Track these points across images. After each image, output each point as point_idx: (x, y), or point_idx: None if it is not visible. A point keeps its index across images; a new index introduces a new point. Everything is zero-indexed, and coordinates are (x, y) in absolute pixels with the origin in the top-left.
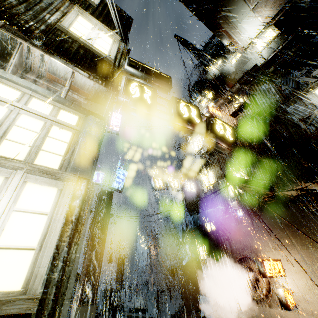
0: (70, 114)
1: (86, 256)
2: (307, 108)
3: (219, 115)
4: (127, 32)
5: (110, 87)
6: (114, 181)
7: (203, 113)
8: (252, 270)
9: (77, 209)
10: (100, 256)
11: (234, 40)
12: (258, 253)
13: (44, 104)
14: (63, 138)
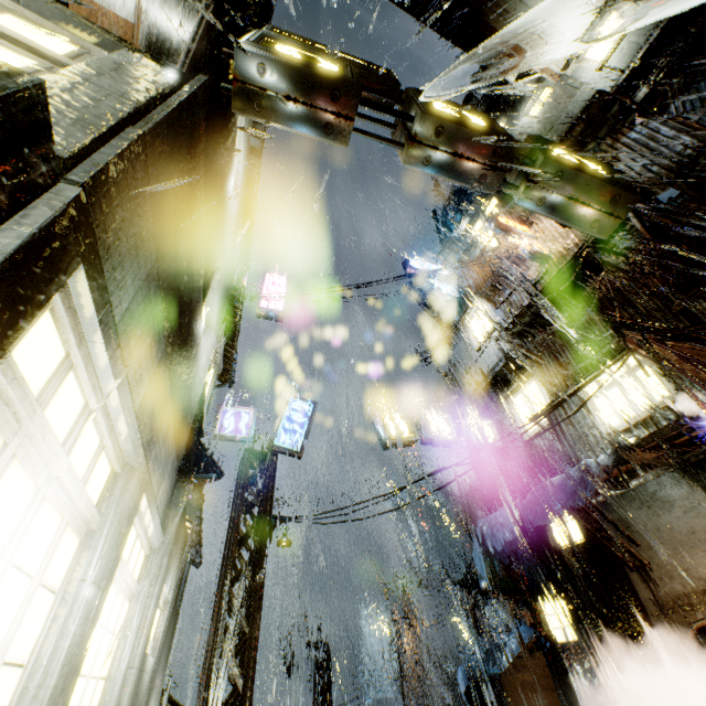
0: (44, 32)
1: (208, 649)
2: None
3: (528, 233)
4: None
5: None
6: (279, 429)
7: (482, 247)
8: None
9: None
10: (247, 646)
11: (531, 58)
12: None
13: None
14: None
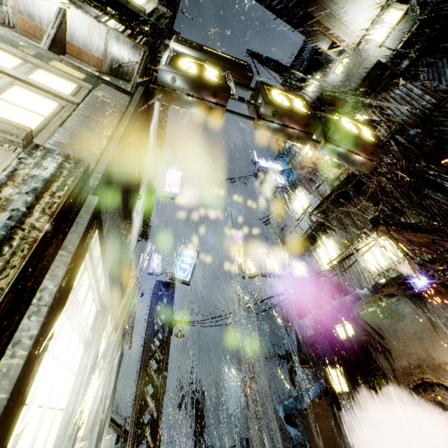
0: (59, 78)
1: (136, 395)
2: None
3: None
4: (171, 1)
5: (138, 40)
6: (177, 267)
7: (303, 155)
8: (442, 408)
9: (18, 207)
10: (159, 393)
11: (337, 37)
12: None
13: (3, 55)
14: (35, 108)
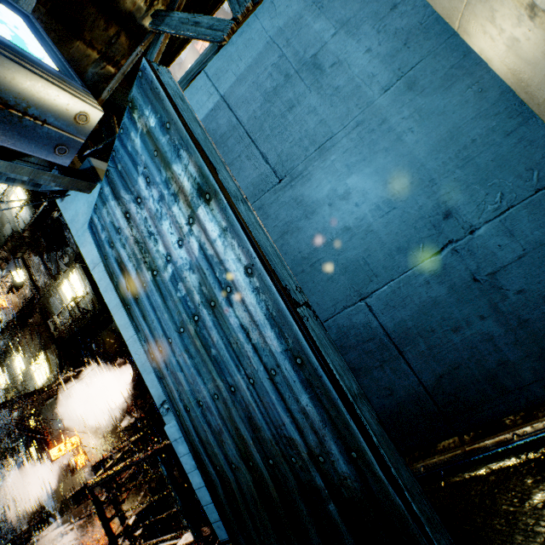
0: None
1: None
2: (60, 304)
3: None
4: None
5: None
6: None
7: None
8: None
9: None
10: None
11: None
12: (70, 432)
13: None
14: None
